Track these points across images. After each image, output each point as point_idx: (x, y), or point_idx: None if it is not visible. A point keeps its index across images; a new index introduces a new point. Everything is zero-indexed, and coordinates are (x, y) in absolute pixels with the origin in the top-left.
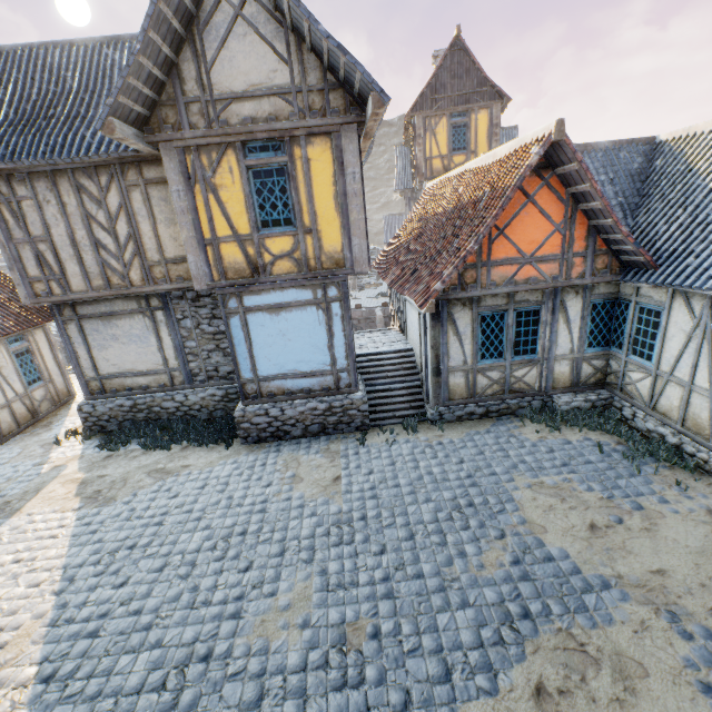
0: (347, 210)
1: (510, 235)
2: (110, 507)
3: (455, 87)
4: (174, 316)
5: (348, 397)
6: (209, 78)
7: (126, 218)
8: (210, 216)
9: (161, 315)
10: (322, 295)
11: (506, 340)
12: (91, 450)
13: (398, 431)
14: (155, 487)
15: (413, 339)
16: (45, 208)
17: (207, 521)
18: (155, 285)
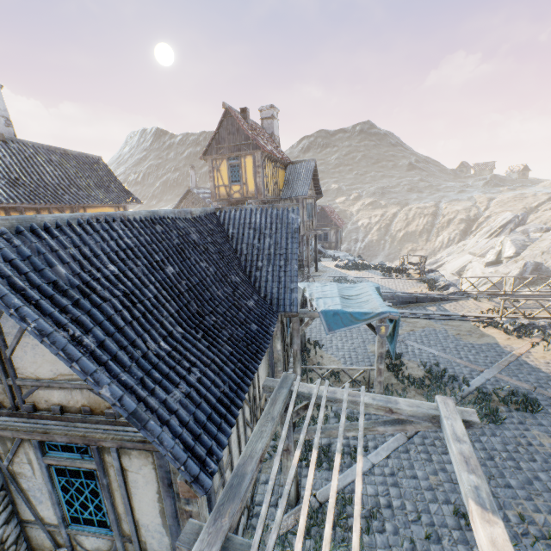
0: None
1: None
2: None
3: (231, 140)
4: None
5: None
6: None
7: None
8: None
9: None
10: None
11: None
12: None
13: None
14: None
15: None
16: None
17: None
18: None
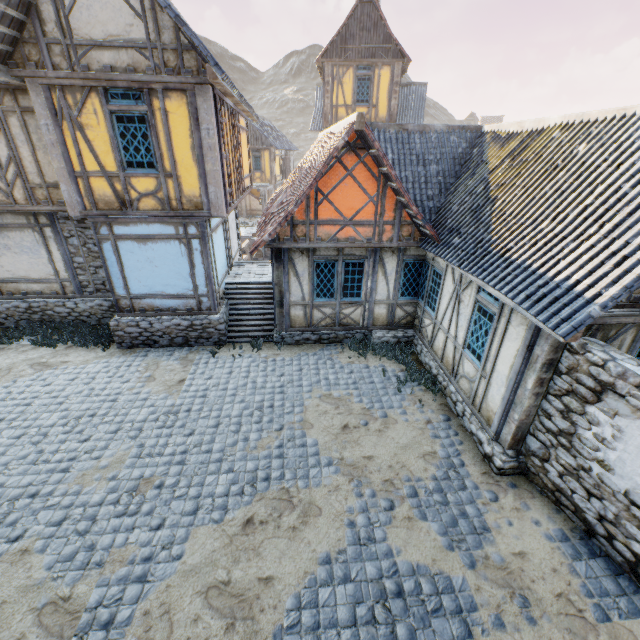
0: (203, 161)
1: (333, 201)
2: None
3: (363, 39)
4: (61, 234)
5: (207, 318)
6: (68, 23)
7: (5, 141)
8: (79, 151)
9: (50, 232)
10: (183, 232)
11: (337, 285)
12: None
13: (248, 348)
14: (33, 377)
15: None
16: None
17: (67, 405)
18: (38, 205)
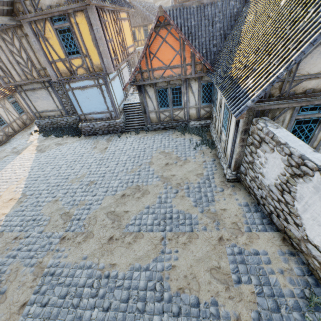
0: (98, 46)
1: (158, 57)
2: (44, 153)
3: None
4: (55, 89)
5: (115, 121)
6: None
7: (24, 51)
8: (49, 51)
9: (50, 89)
10: (97, 82)
11: (169, 100)
12: (41, 136)
13: (133, 133)
14: (56, 148)
15: None
16: None
17: (67, 158)
18: (42, 78)
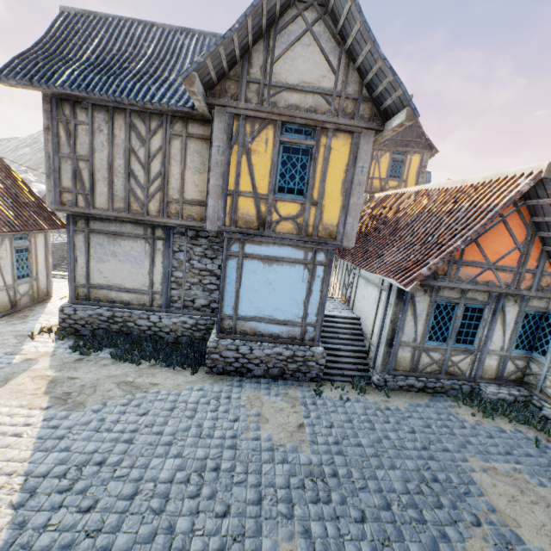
0: (350, 194)
1: (480, 243)
2: (79, 413)
3: (400, 134)
4: (171, 247)
5: (311, 349)
6: (272, 68)
7: (161, 159)
8: (239, 172)
9: (161, 244)
10: (311, 257)
11: (452, 328)
12: (63, 349)
13: (348, 388)
14: (124, 400)
15: (362, 310)
16: (96, 135)
17: (178, 447)
18: (167, 218)
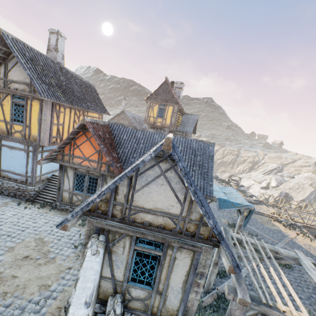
0: (41, 124)
1: (81, 148)
2: None
3: (163, 95)
4: None
5: (27, 187)
6: (7, 74)
7: None
8: None
9: None
10: (27, 148)
11: (85, 186)
12: None
13: (39, 206)
14: None
15: None
16: None
17: None
18: None
